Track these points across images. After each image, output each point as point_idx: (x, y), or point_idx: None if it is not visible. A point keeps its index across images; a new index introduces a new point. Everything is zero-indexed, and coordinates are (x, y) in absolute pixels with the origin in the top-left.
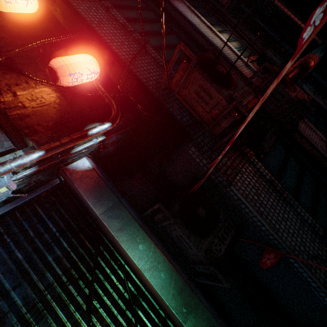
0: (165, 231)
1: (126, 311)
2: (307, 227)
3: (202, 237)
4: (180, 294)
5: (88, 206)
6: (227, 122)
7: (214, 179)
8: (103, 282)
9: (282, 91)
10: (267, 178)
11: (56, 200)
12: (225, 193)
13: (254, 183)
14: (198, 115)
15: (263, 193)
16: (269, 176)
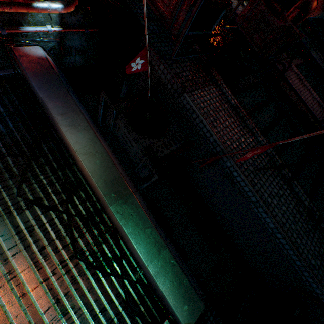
0: (115, 136)
1: (61, 194)
2: (265, 156)
3: (145, 136)
4: (113, 182)
5: (35, 90)
6: (183, 13)
7: (170, 88)
8: (43, 165)
9: (268, 18)
10: (232, 103)
11: (9, 87)
12: (180, 104)
13: (215, 103)
14: (159, 12)
15: (223, 114)
16: (235, 102)
